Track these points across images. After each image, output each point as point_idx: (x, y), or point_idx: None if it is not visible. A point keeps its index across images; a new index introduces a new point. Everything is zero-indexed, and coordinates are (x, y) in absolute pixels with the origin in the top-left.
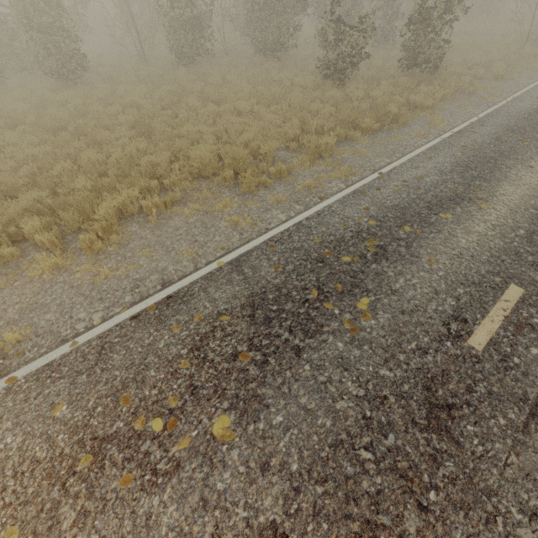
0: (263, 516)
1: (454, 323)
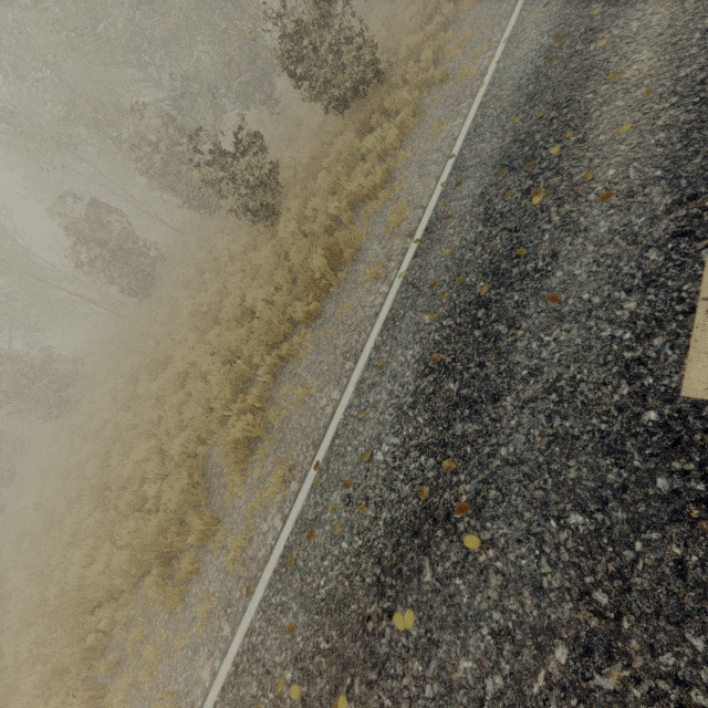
0: None
1: None
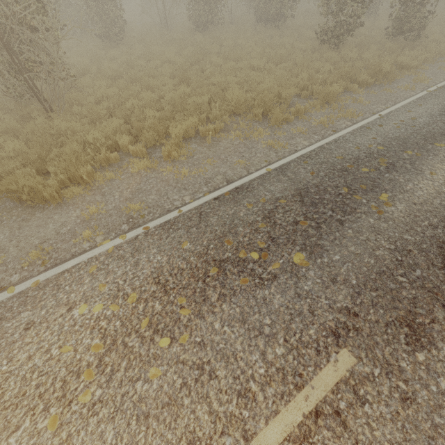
0: (339, 304)
1: None
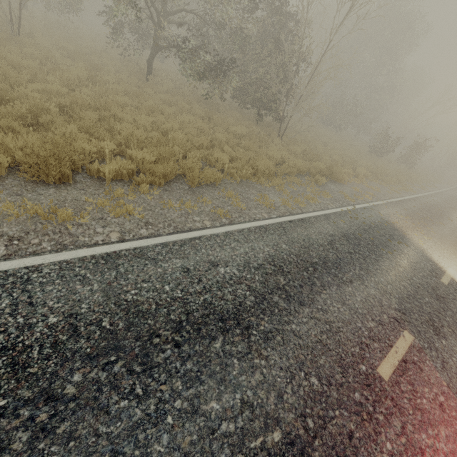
0: None
1: None
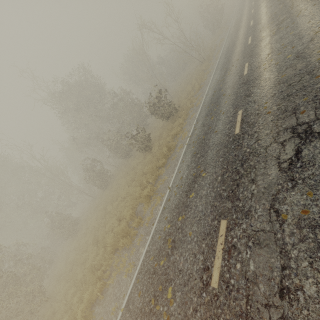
0: None
1: (204, 274)
